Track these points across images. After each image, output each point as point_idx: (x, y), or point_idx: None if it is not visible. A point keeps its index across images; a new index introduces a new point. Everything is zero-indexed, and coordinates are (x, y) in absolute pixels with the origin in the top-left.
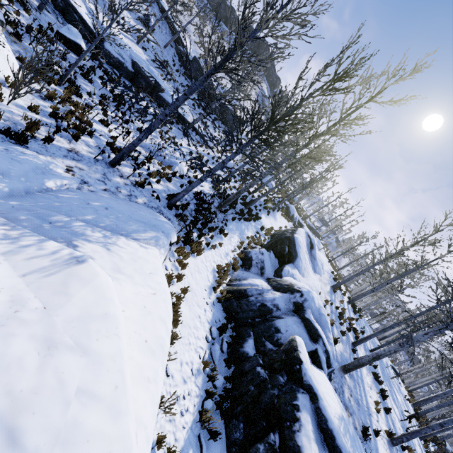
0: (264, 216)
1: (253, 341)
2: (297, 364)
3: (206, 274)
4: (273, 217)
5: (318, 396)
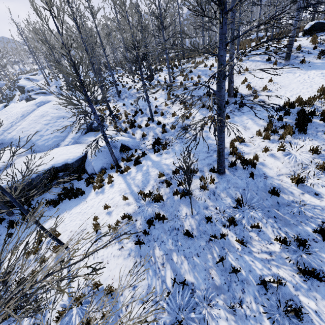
0: (16, 93)
1: None
2: (29, 95)
3: None
4: None
5: (32, 93)
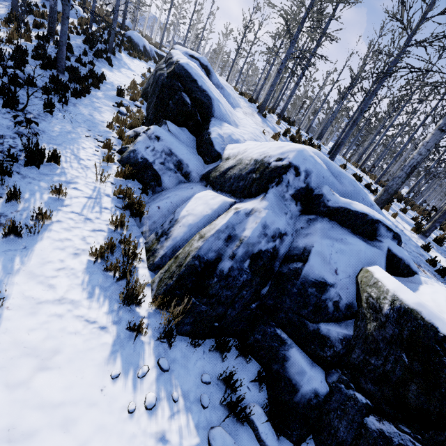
0: (107, 70)
1: (297, 347)
2: None
3: (79, 326)
4: (122, 65)
5: None
